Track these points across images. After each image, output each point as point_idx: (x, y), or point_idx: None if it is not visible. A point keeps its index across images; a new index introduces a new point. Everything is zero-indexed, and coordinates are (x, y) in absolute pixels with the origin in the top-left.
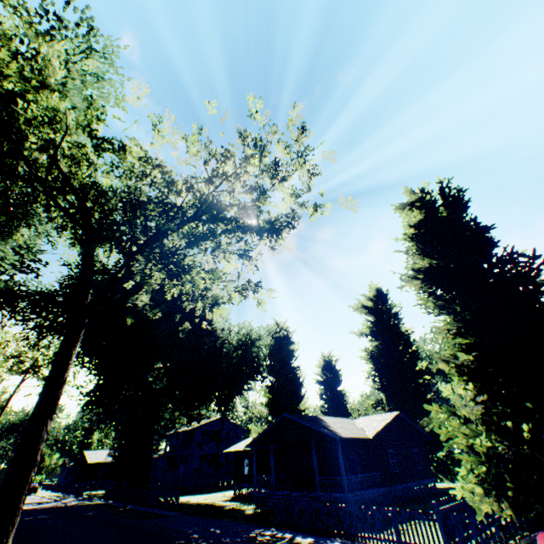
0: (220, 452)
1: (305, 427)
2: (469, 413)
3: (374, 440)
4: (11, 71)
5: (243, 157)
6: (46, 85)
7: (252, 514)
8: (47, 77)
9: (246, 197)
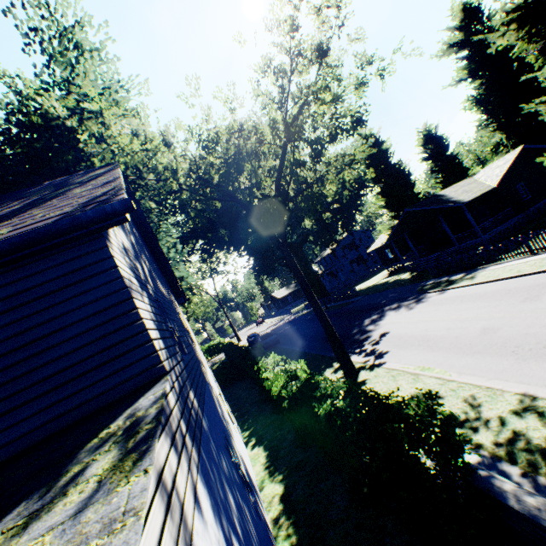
0: (361, 254)
1: (429, 211)
2: None
3: (499, 187)
4: (174, 164)
5: (290, 64)
6: (170, 146)
7: (411, 278)
8: (169, 142)
9: (297, 77)
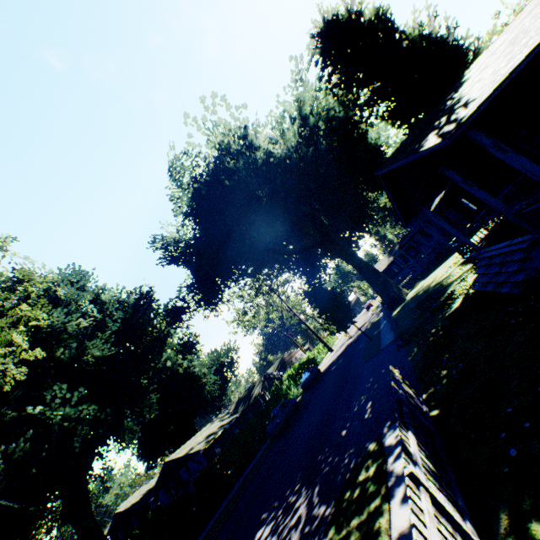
0: None
1: (414, 163)
2: None
3: None
4: None
5: None
6: None
7: (450, 318)
8: None
9: None
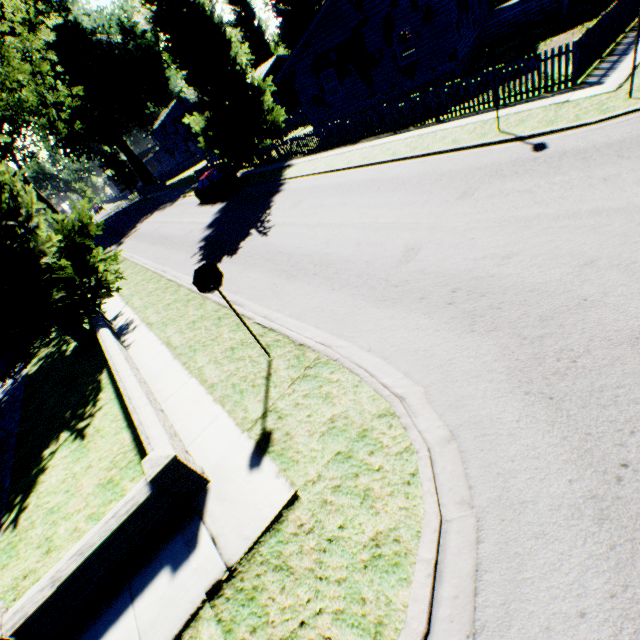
0: None
1: None
2: (202, 127)
3: None
4: None
5: None
6: None
7: None
8: None
9: None
